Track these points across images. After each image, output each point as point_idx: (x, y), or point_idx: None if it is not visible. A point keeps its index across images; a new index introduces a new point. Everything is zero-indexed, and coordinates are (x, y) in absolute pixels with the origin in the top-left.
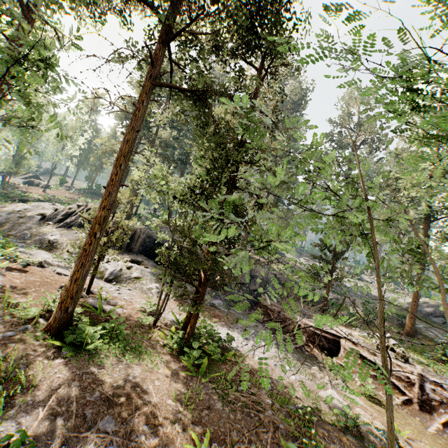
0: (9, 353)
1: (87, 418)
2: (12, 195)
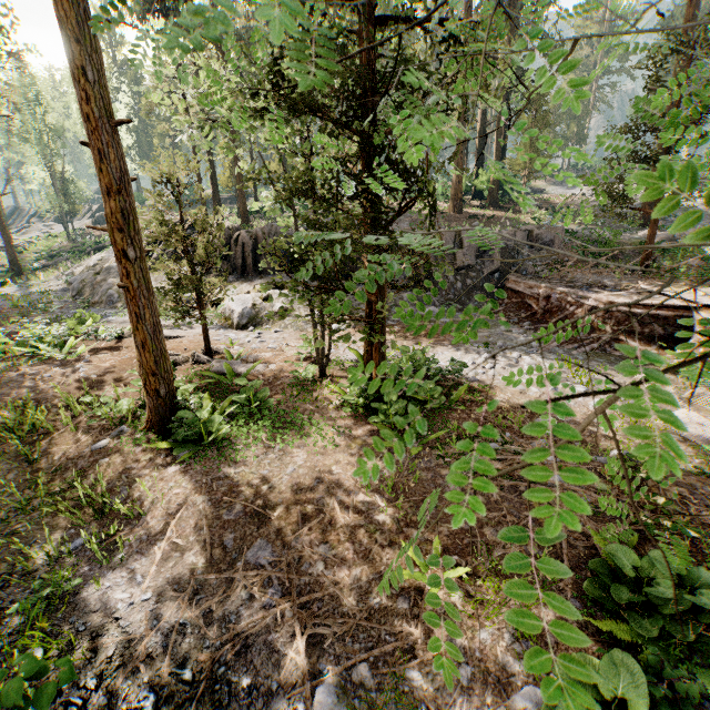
0: (102, 474)
1: (229, 548)
2: (83, 247)
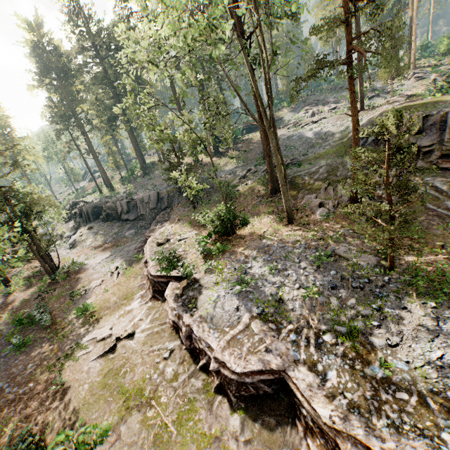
0: None
1: None
2: None
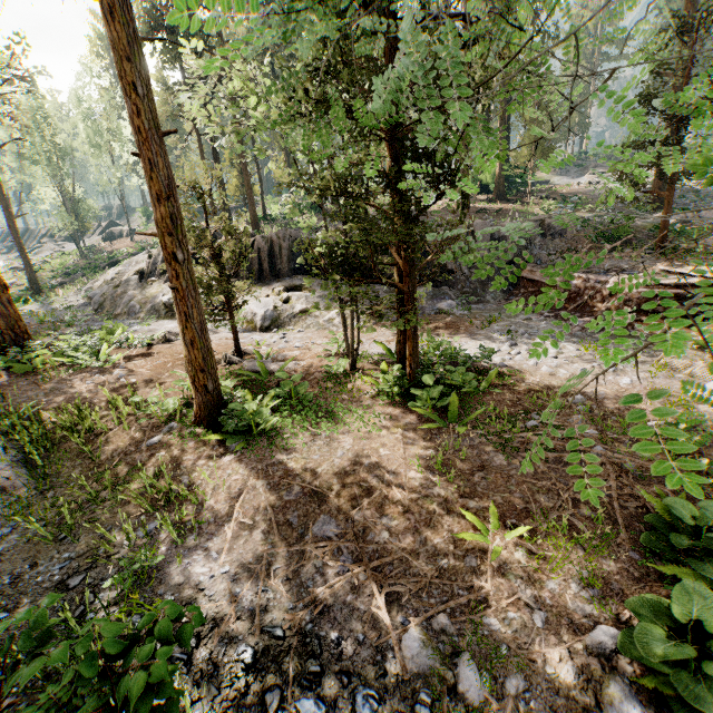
0: (161, 466)
1: (294, 524)
2: (97, 263)
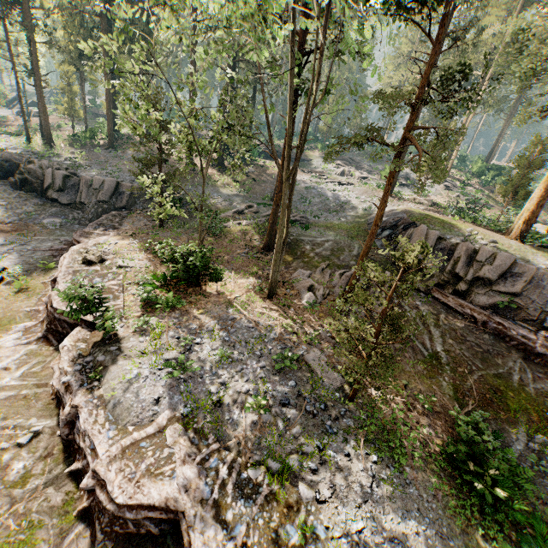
0: None
1: None
2: None
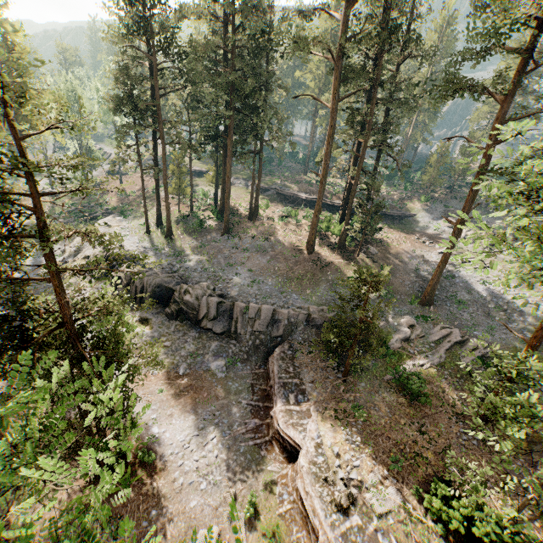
0: None
1: None
2: (87, 210)
